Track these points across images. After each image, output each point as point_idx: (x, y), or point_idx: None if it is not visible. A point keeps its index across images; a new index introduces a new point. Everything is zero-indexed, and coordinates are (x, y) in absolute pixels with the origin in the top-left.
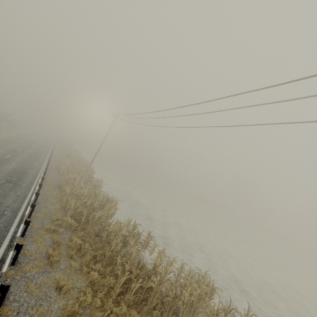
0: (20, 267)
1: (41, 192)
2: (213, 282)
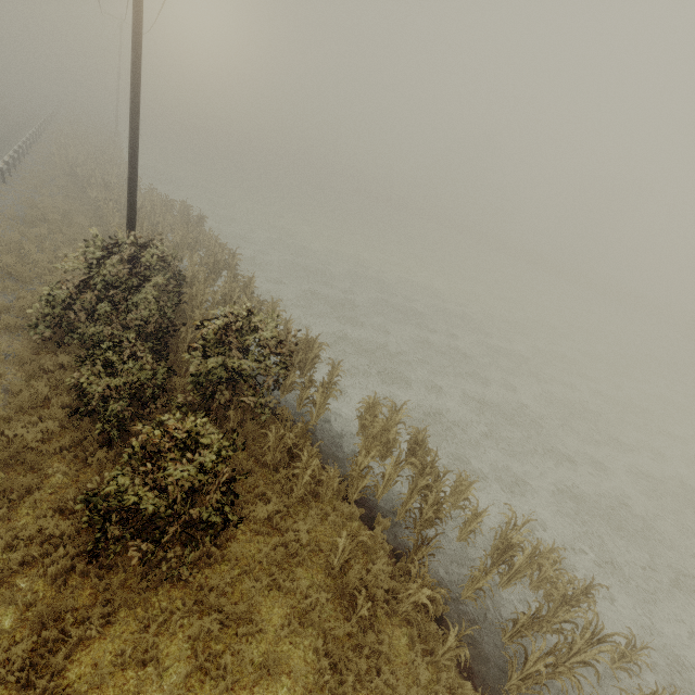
0: (11, 186)
1: (30, 159)
2: (183, 203)
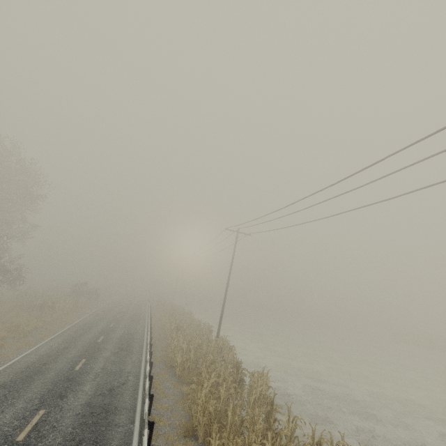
0: None
1: None
2: None
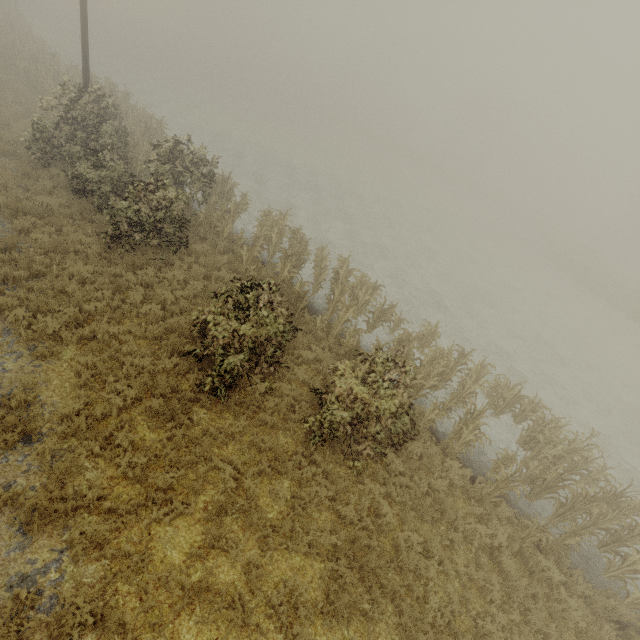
0: None
1: None
2: (108, 80)
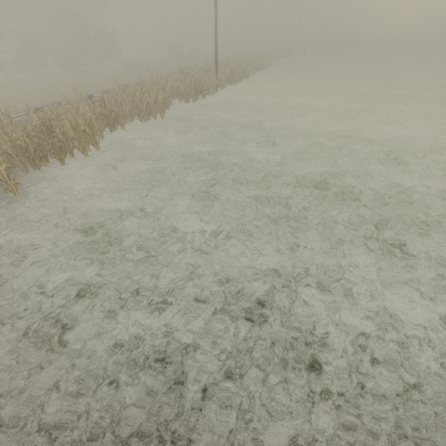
0: None
1: None
2: None
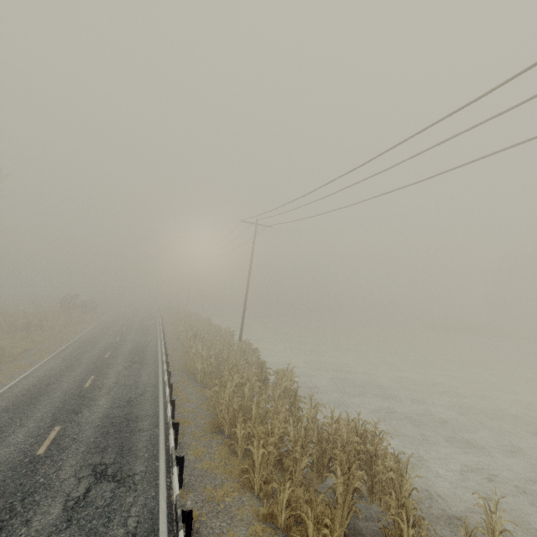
0: None
1: (186, 471)
2: None
